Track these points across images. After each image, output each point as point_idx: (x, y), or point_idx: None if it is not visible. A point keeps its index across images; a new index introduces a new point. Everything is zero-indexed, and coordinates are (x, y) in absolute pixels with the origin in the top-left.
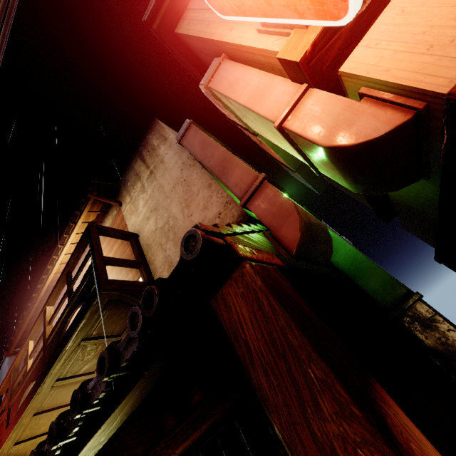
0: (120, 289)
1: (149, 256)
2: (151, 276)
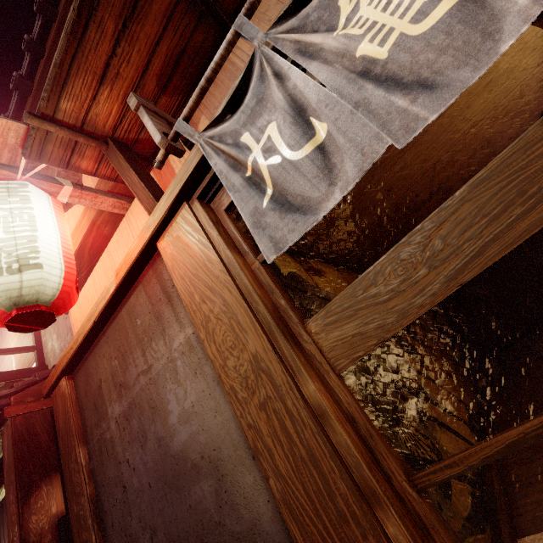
0: (4, 380)
1: (44, 340)
2: (42, 360)
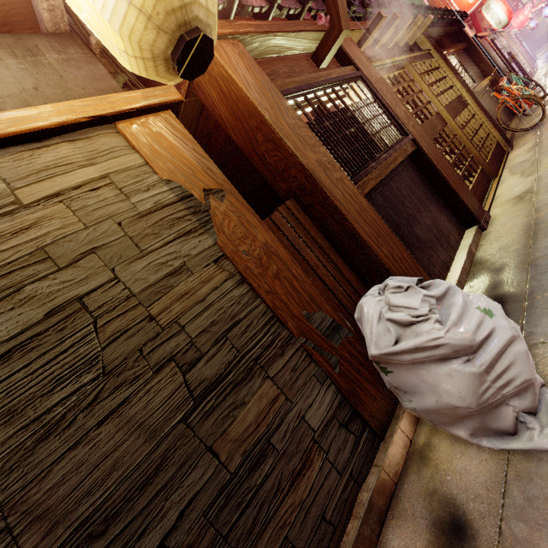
0: None
1: None
2: None
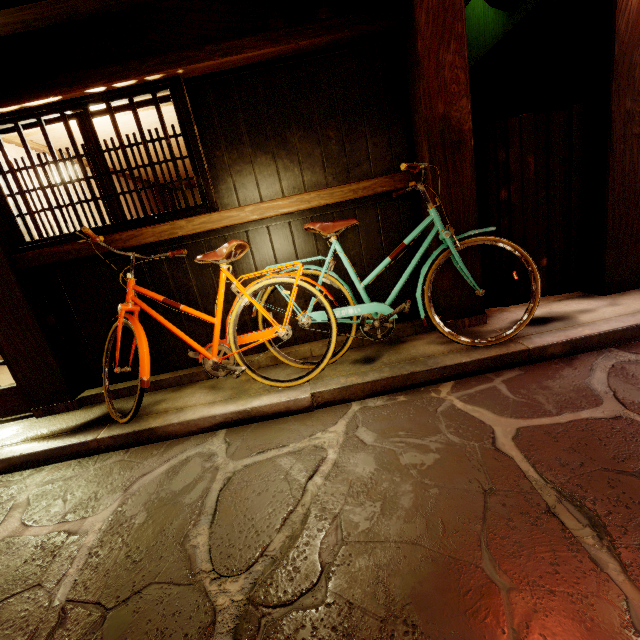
0: None
1: None
2: None
